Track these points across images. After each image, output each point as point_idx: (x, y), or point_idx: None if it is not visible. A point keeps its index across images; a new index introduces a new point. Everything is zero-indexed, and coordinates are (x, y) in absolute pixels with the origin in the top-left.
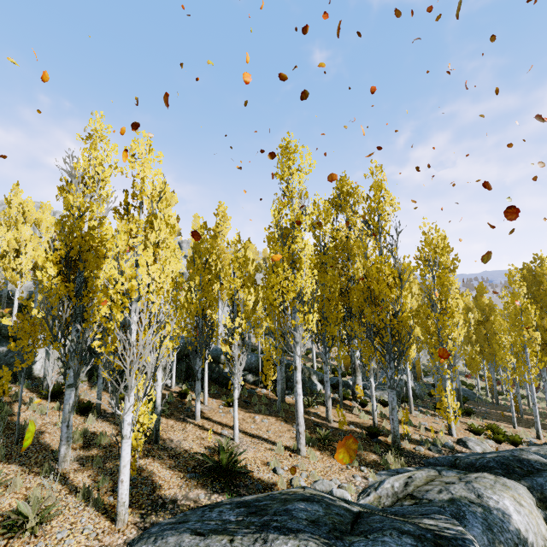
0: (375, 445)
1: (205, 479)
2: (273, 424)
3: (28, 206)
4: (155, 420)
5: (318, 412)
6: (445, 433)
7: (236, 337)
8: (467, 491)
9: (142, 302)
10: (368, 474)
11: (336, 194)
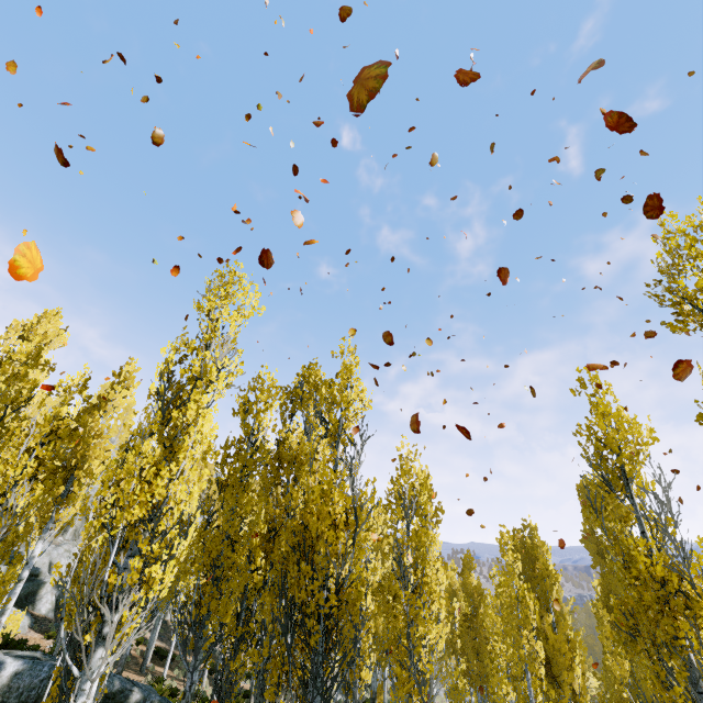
0: None
1: None
2: None
3: None
4: None
5: None
6: None
7: None
8: None
9: None
10: None
11: (299, 382)
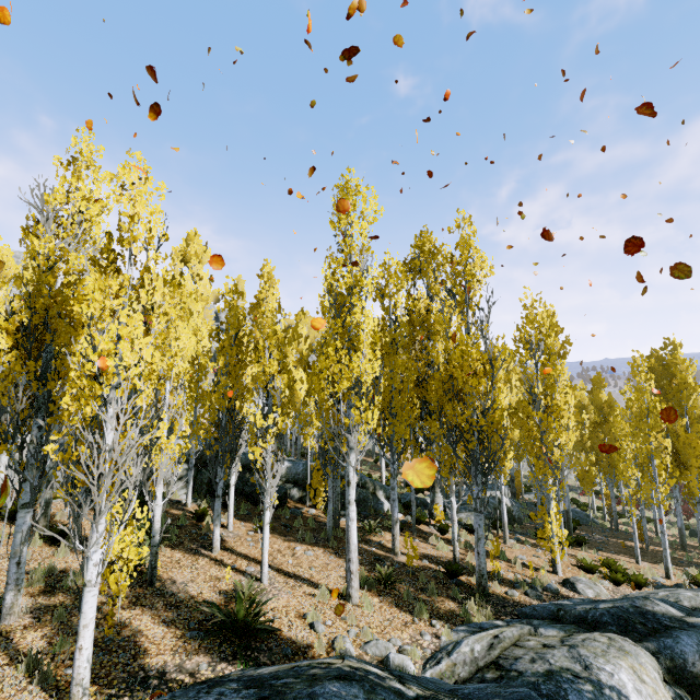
0: (454, 589)
1: (212, 640)
2: (320, 558)
3: (4, 257)
4: (151, 554)
5: (382, 541)
6: (548, 571)
7: (269, 439)
8: (570, 659)
9: (123, 389)
10: (441, 631)
11: (414, 254)
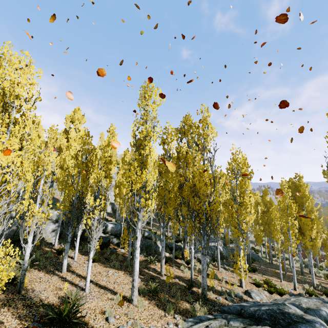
0: (189, 296)
1: None
2: (121, 277)
3: None
4: (21, 275)
5: (156, 268)
6: (238, 285)
7: (96, 212)
8: None
9: None
10: (179, 321)
11: (182, 125)
